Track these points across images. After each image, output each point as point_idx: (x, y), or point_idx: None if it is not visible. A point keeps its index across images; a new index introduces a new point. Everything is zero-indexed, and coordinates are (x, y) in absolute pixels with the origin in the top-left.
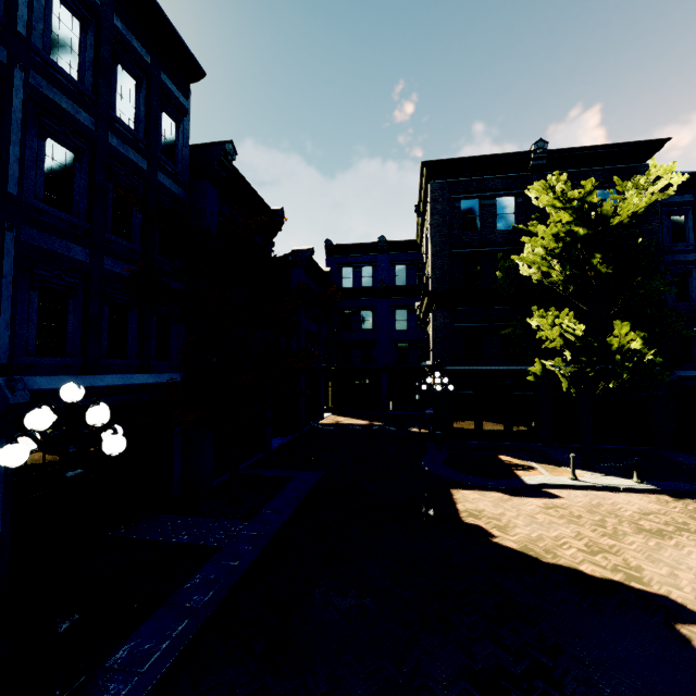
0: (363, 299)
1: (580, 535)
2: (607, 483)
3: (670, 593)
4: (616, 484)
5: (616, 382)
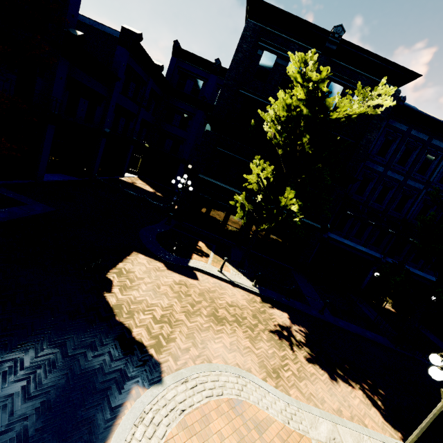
0: (188, 104)
1: (169, 307)
2: (236, 280)
3: (166, 362)
4: (239, 282)
5: (268, 226)
